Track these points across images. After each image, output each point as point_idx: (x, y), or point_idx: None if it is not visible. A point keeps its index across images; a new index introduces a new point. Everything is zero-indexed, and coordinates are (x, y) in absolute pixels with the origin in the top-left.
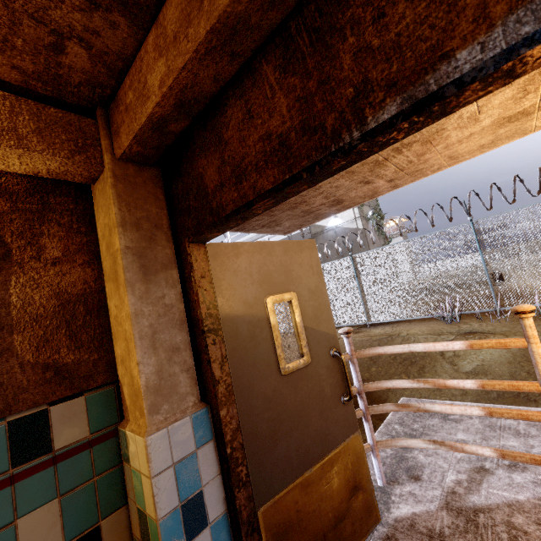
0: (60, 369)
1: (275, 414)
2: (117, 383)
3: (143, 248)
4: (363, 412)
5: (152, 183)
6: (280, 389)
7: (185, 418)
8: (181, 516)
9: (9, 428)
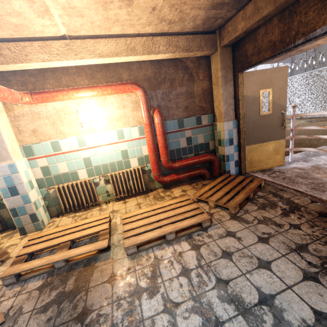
0: (202, 108)
1: (255, 126)
2: (213, 113)
3: (225, 75)
4: (290, 137)
5: (229, 53)
6: (258, 119)
7: (231, 121)
8: (228, 140)
9: (196, 118)
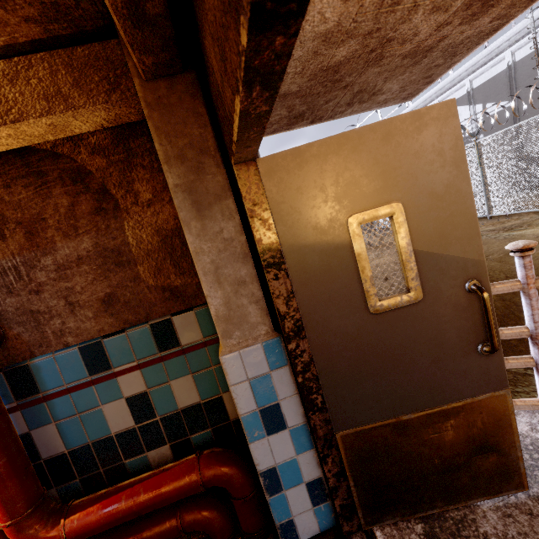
0: (173, 290)
1: (360, 354)
2: None
3: (191, 181)
4: (534, 363)
5: (189, 97)
6: (367, 328)
7: (256, 345)
8: (260, 417)
9: (151, 329)
